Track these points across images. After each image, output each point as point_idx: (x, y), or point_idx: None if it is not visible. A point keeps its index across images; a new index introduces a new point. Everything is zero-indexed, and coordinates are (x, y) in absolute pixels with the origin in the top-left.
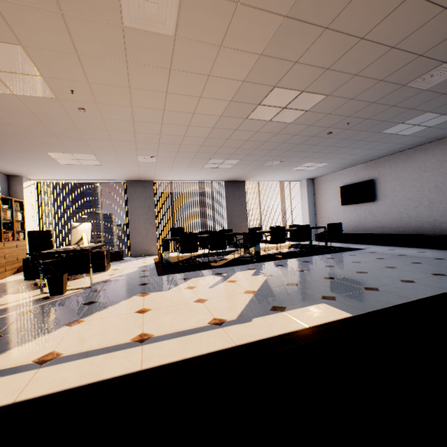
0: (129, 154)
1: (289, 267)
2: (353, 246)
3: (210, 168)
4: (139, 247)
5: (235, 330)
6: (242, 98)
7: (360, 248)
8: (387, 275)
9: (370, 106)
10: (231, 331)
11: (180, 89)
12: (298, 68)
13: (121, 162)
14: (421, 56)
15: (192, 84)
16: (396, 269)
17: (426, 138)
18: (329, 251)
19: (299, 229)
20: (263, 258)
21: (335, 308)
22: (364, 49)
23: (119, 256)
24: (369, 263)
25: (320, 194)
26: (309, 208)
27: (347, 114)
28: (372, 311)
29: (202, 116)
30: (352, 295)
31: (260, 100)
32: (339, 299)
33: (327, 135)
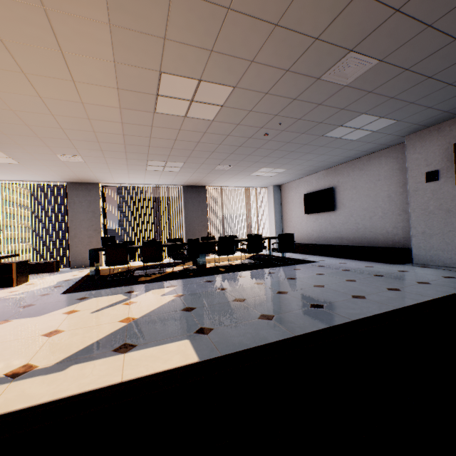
0: (43, 151)
1: (214, 284)
2: (310, 258)
3: (156, 171)
4: (80, 257)
5: (21, 386)
6: (130, 85)
7: (315, 260)
8: (304, 297)
9: (294, 103)
10: (13, 389)
11: (38, 68)
12: (173, 47)
13: (42, 161)
14: (318, 39)
15: (49, 63)
16: (321, 289)
17: (377, 144)
18: (279, 264)
19: (249, 239)
20: (202, 272)
21: (192, 348)
22: (242, 25)
23: (51, 267)
24: (302, 280)
25: (286, 202)
26: (275, 216)
27: (272, 112)
28: (227, 355)
29: (96, 107)
30: (235, 326)
31: (155, 89)
32: (213, 334)
33: (266, 137)
